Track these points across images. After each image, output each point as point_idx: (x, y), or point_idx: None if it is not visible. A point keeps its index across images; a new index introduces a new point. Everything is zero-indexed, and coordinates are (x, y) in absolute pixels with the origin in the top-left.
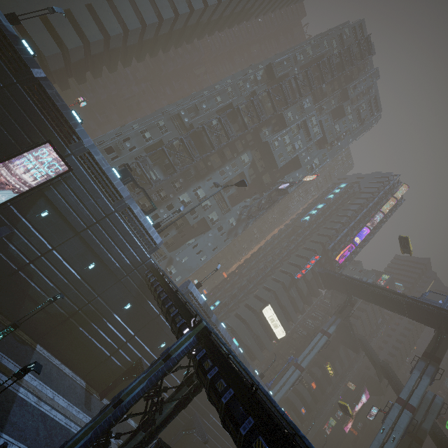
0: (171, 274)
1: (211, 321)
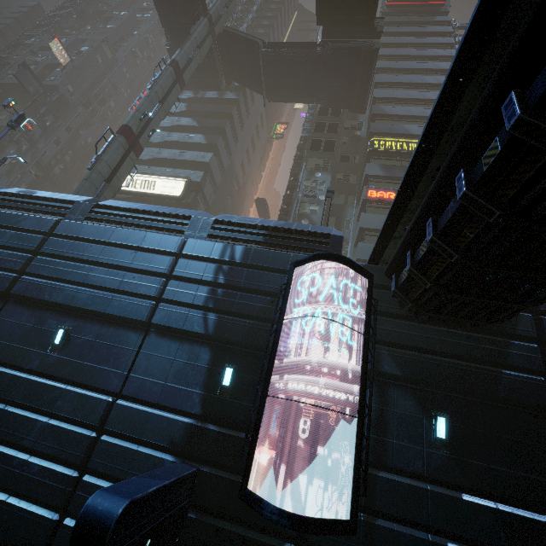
0: None
1: None
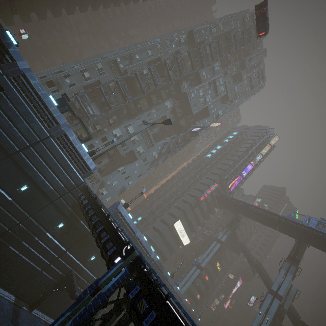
0: (103, 195)
1: (136, 236)
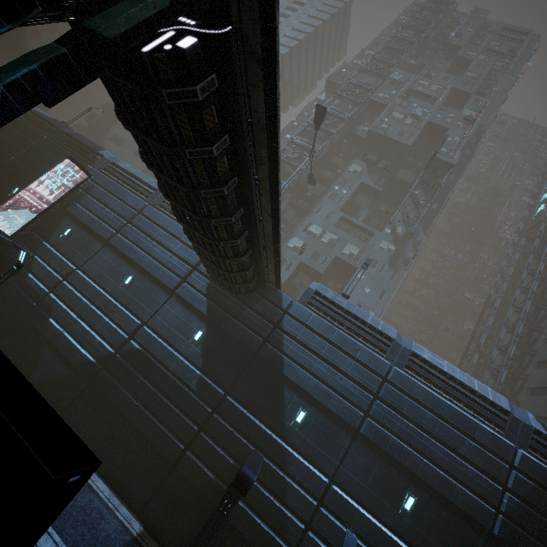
0: None
1: (401, 346)
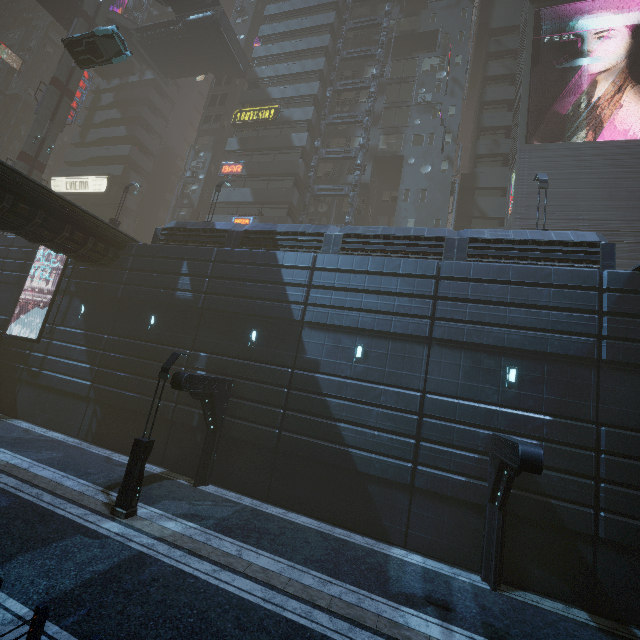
0: None
1: None
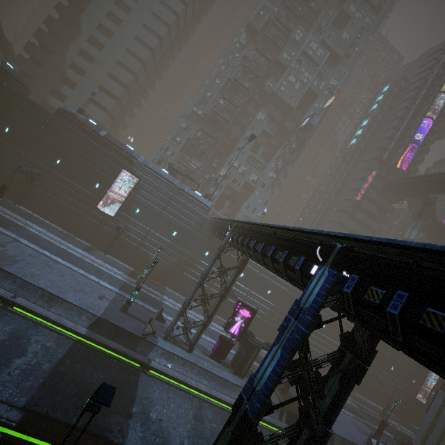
0: None
1: None
